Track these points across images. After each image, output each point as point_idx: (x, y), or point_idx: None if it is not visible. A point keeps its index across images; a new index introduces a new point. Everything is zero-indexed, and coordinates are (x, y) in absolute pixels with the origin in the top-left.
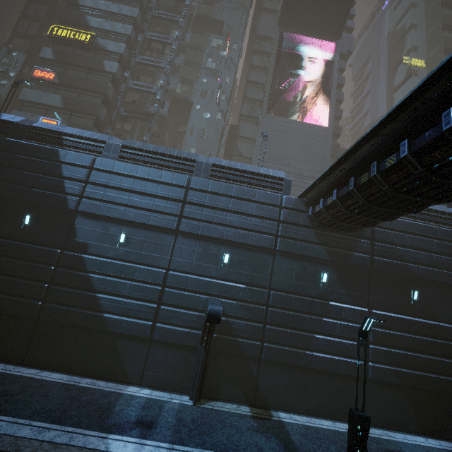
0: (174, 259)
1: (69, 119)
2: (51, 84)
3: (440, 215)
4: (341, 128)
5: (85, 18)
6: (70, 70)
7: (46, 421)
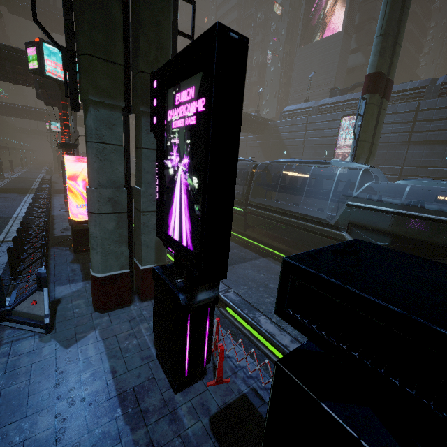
0: None
1: None
2: None
3: (305, 110)
4: (375, 7)
5: None
6: None
7: None
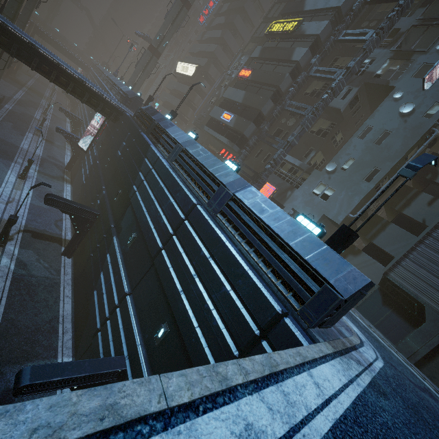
0: (139, 287)
1: (241, 113)
2: (246, 81)
3: None
4: None
5: (304, 2)
6: (265, 65)
7: (1, 330)
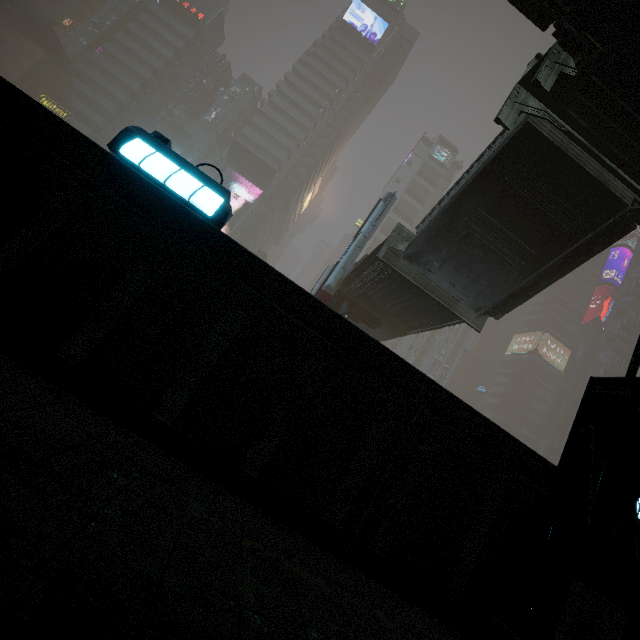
0: None
1: None
2: None
3: None
4: None
5: (71, 98)
6: None
7: None
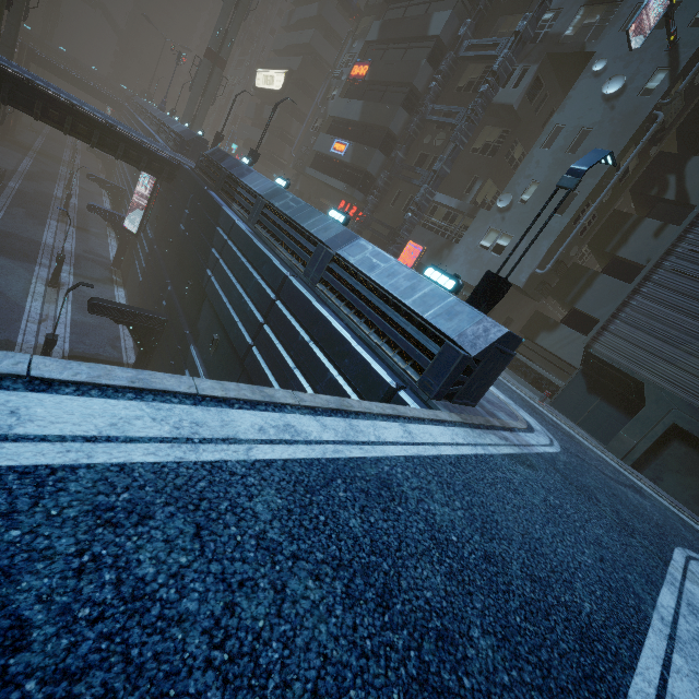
0: None
1: (360, 138)
2: (363, 84)
3: None
4: None
5: None
6: (389, 51)
7: None
